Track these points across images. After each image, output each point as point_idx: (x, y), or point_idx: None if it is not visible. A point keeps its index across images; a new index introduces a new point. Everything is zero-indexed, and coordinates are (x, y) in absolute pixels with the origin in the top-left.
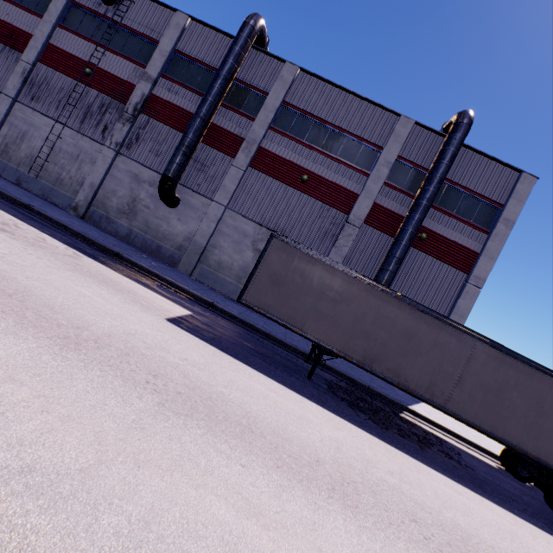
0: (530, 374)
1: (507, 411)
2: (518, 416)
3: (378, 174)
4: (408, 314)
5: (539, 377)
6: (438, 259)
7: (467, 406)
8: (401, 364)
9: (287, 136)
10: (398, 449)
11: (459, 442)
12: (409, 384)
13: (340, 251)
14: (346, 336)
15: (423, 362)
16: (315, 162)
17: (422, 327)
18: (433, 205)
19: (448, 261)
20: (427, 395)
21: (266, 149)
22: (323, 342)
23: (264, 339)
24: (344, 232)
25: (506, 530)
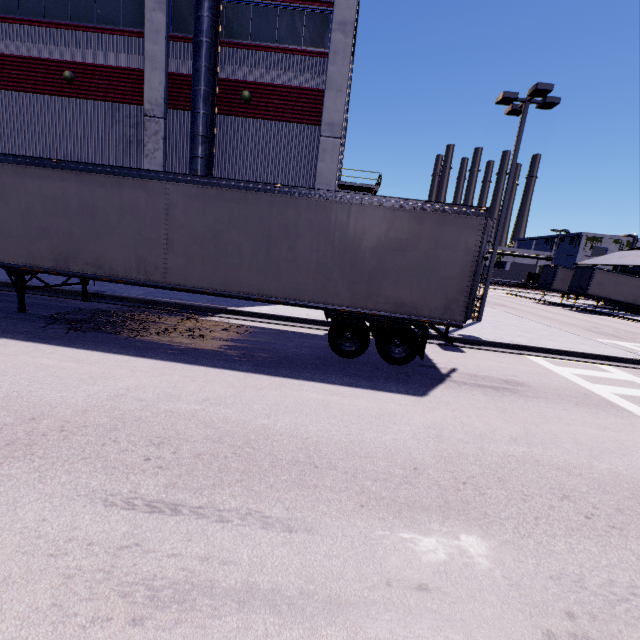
0: (242, 200)
1: (234, 258)
2: (247, 258)
3: (154, 26)
4: (76, 183)
5: (254, 199)
6: (277, 120)
7: (189, 271)
8: (98, 251)
9: (19, 22)
10: (42, 343)
11: (287, 325)
12: (117, 271)
13: (155, 160)
14: (24, 244)
15: (121, 238)
16: (72, 46)
17: (100, 193)
18: (244, 43)
19: (291, 117)
20: (141, 276)
21: (3, 55)
22: (5, 262)
23: (28, 293)
24: (148, 132)
25: (86, 377)
